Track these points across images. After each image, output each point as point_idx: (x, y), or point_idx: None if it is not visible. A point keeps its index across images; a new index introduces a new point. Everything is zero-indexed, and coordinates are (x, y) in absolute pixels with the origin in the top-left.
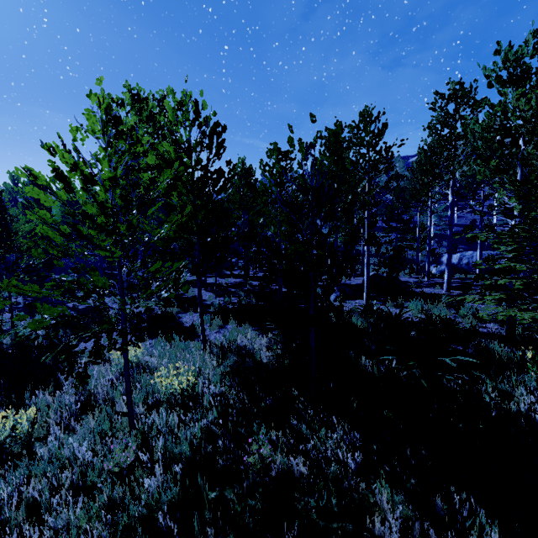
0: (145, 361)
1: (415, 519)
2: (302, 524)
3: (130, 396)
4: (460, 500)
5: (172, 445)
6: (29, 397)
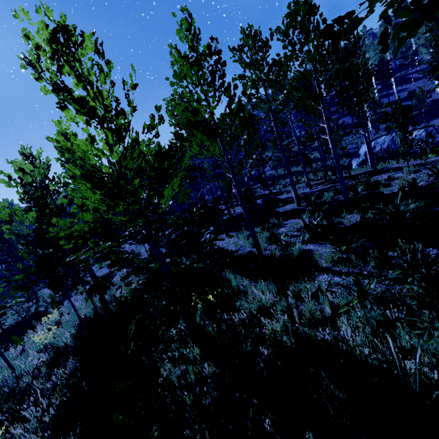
0: (63, 319)
1: (44, 411)
2: (11, 415)
3: (2, 354)
4: (61, 401)
5: (9, 378)
6: (3, 351)
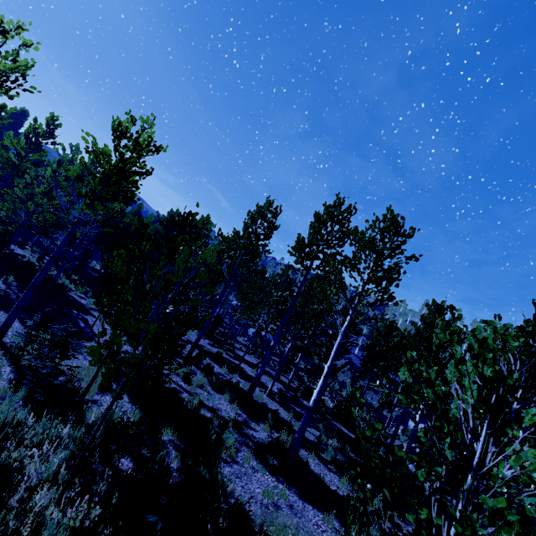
0: None
1: None
2: None
3: None
4: None
5: None
6: None
